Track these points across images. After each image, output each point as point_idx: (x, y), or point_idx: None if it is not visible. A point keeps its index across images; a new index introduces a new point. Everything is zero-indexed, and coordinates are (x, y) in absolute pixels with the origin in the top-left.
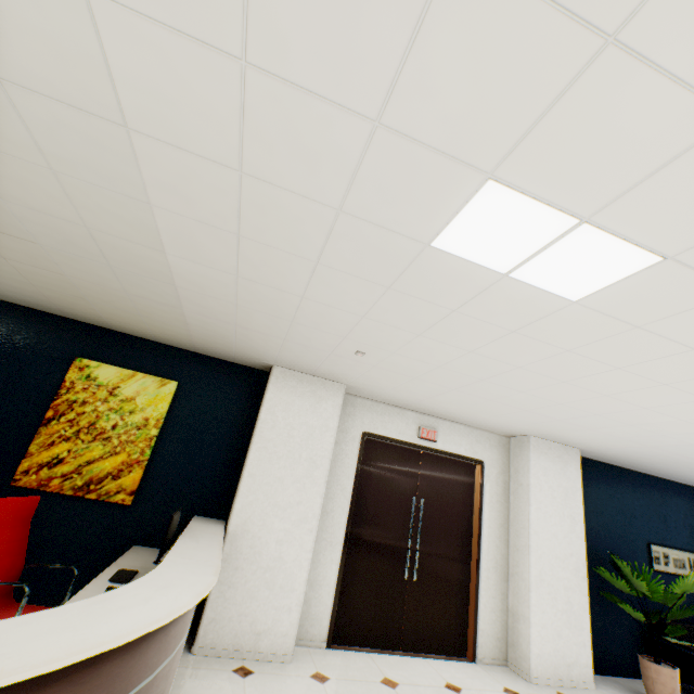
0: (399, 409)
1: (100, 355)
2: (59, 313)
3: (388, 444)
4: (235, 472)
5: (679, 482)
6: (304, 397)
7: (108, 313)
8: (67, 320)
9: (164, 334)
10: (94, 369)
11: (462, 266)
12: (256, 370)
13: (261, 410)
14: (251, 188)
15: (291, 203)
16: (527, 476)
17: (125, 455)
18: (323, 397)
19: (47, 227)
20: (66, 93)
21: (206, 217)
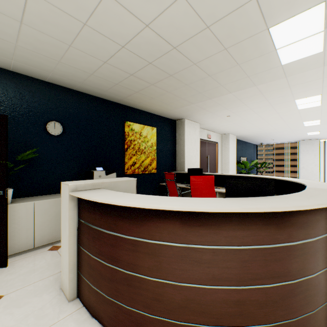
0: (203, 129)
1: (130, 119)
2: (113, 100)
3: (201, 141)
4: (175, 157)
5: (245, 141)
6: (192, 129)
7: (149, 102)
8: (114, 103)
9: (158, 109)
10: (132, 126)
11: (292, 103)
12: (172, 120)
13: (185, 135)
14: (285, 88)
15: (286, 91)
16: (228, 145)
17: (150, 157)
18: (196, 128)
19: (205, 83)
20: (288, 71)
21: (263, 90)
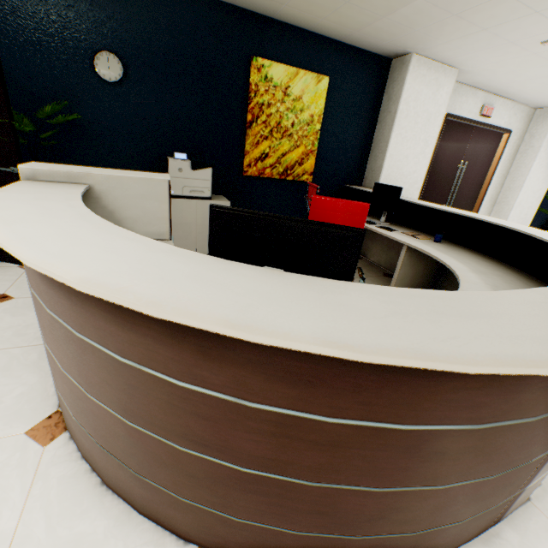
0: (474, 90)
1: (266, 52)
2: None
3: (456, 122)
4: (366, 154)
5: None
6: (429, 86)
7: (302, 1)
8: (230, 8)
9: (334, 23)
10: (268, 69)
11: None
12: (382, 58)
13: (400, 102)
14: None
15: None
16: (542, 141)
17: (302, 148)
18: (441, 85)
19: None
20: None
21: None
